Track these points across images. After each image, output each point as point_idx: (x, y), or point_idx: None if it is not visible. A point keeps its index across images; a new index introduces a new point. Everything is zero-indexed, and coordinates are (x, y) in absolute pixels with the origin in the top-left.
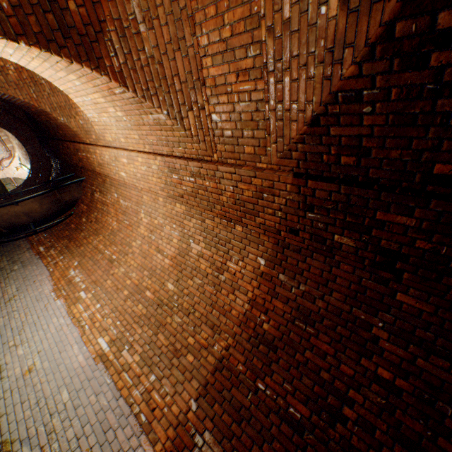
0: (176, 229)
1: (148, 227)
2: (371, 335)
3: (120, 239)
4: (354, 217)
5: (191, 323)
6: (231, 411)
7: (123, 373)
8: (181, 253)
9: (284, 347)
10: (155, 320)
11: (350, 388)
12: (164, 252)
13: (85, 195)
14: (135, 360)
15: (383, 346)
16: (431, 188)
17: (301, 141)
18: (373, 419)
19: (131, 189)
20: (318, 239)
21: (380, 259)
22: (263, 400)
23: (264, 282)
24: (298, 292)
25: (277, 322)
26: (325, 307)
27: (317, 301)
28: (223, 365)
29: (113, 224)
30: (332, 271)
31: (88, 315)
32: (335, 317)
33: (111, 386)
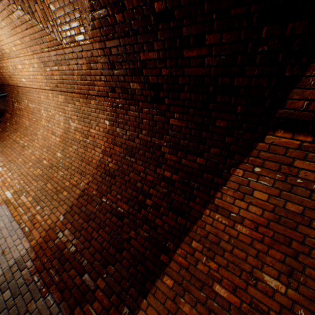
0: (62, 115)
1: (47, 119)
2: (161, 152)
3: (30, 131)
4: (133, 64)
5: (69, 173)
6: (84, 217)
7: (19, 208)
8: (65, 132)
9: (119, 175)
10: (47, 176)
11: (151, 188)
12: (56, 134)
13: (9, 107)
14: (28, 200)
15: (167, 158)
16: (161, 26)
17: (93, 9)
18: (161, 202)
19: (34, 93)
20: (125, 91)
21: (153, 94)
22: (104, 207)
23: (109, 137)
24: (126, 137)
25: (116, 160)
26: (139, 143)
27: (136, 140)
28: (84, 193)
29: (26, 123)
30: (140, 116)
31: (1, 180)
32: (144, 147)
33: (8, 216)
